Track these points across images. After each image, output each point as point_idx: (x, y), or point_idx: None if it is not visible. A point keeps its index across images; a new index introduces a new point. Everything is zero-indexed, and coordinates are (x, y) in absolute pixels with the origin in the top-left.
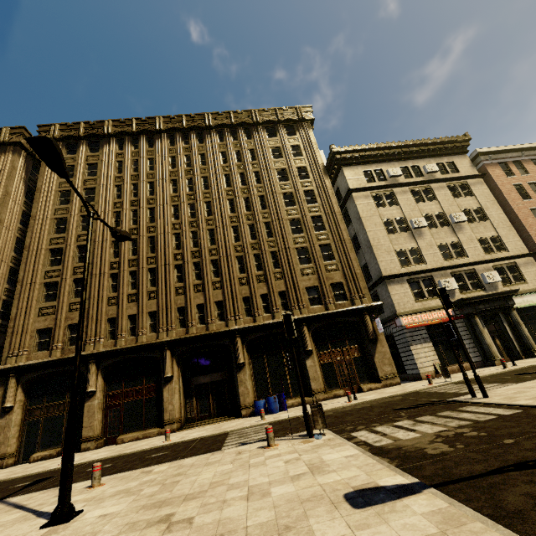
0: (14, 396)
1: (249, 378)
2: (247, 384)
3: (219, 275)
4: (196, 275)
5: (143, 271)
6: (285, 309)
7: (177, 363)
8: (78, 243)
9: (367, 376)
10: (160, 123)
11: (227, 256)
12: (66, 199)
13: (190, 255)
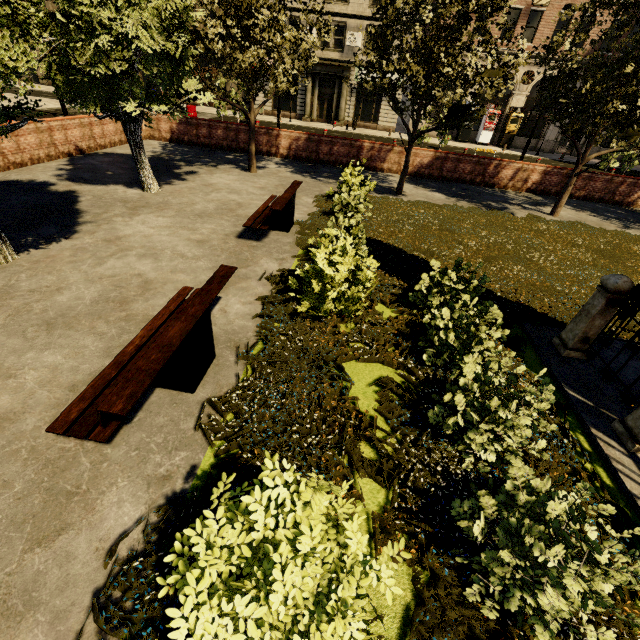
0: None
1: None
2: None
3: None
4: None
5: None
6: None
7: None
8: None
9: None
10: None
11: None
12: None
13: None
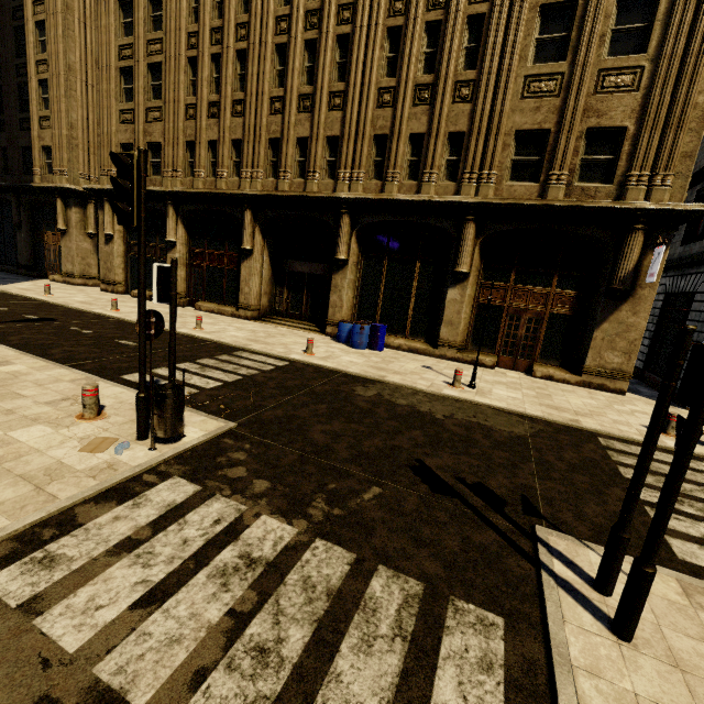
0: (112, 224)
1: (349, 285)
2: (343, 294)
3: (345, 78)
4: (308, 72)
5: (228, 56)
6: (450, 177)
7: (262, 232)
8: None
9: (561, 354)
10: None
11: (368, 27)
12: None
13: (302, 22)
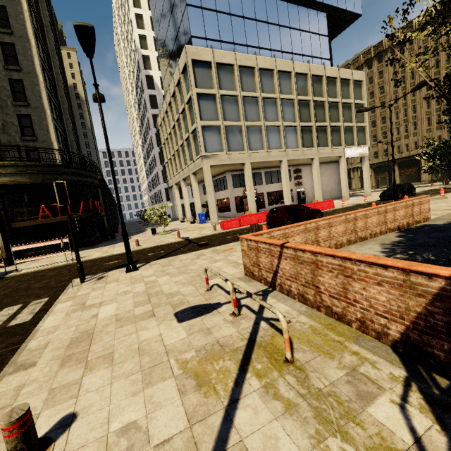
0: (370, 172)
1: None
2: None
3: None
4: (438, 121)
5: (410, 124)
6: None
7: (427, 161)
8: (380, 116)
9: None
10: (415, 25)
11: None
12: (372, 96)
13: (434, 111)
